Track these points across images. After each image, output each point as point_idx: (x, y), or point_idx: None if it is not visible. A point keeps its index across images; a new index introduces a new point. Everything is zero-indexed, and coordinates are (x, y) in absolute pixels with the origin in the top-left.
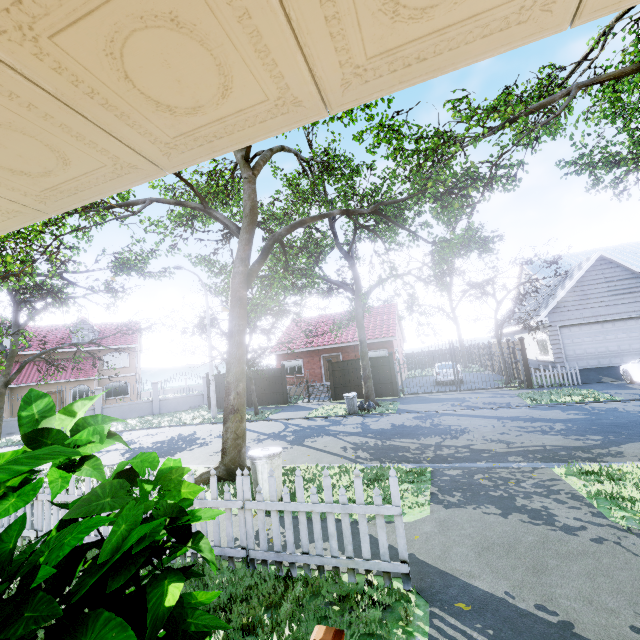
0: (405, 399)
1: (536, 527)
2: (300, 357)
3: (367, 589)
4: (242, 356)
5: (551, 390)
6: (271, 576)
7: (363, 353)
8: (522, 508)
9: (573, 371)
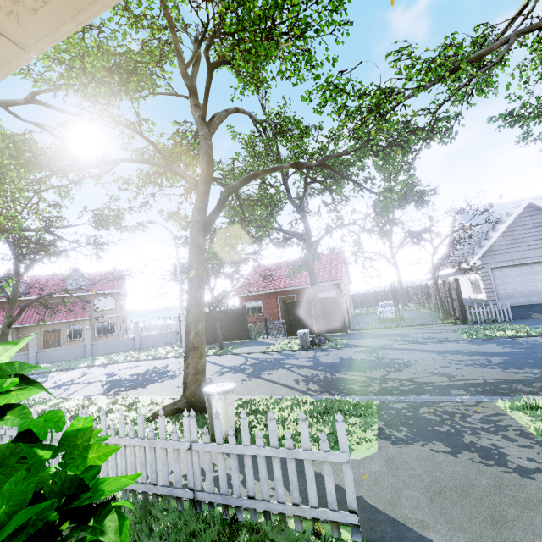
0: (352, 335)
1: (488, 468)
2: (260, 299)
3: (314, 540)
4: (201, 298)
5: (485, 325)
6: (216, 522)
7: (314, 294)
8: (471, 446)
9: (505, 308)
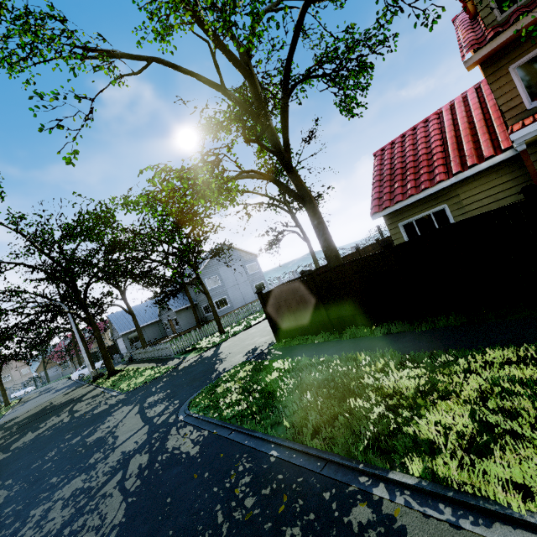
0: None
1: None
2: None
3: None
4: (2, 388)
5: None
6: None
7: (77, 358)
8: None
9: None
